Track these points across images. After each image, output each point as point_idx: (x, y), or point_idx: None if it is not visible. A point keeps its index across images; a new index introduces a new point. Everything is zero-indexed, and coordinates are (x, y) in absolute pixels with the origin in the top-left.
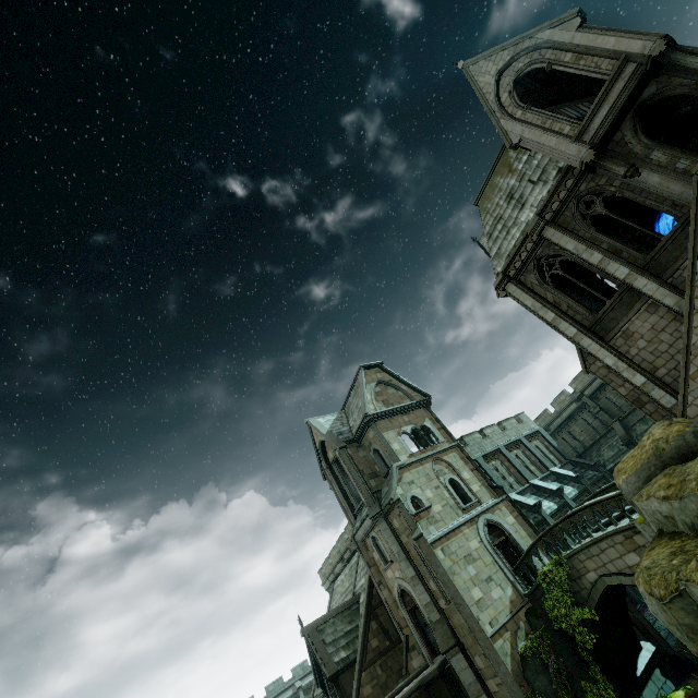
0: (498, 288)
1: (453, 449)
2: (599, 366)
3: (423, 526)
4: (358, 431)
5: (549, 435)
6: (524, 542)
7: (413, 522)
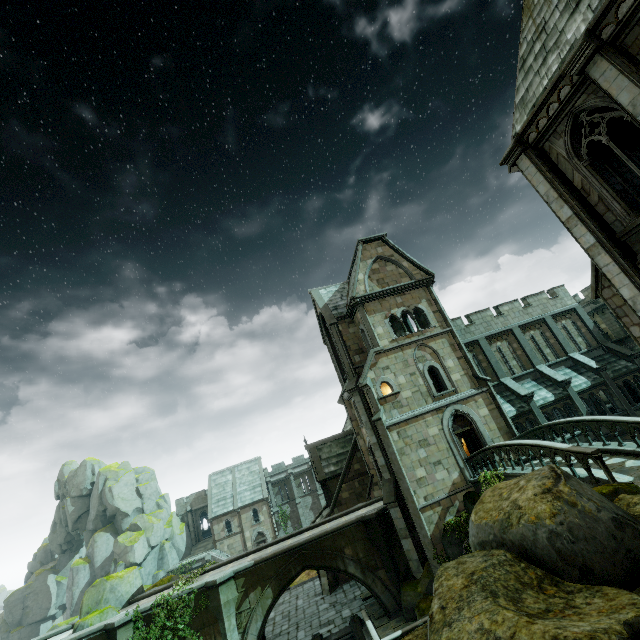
0: (506, 162)
1: (443, 335)
2: (614, 293)
3: (386, 409)
4: (348, 310)
5: (586, 314)
6: (490, 434)
7: (377, 406)
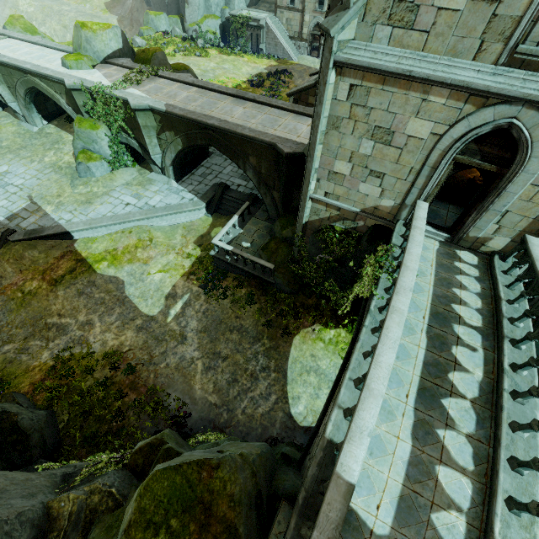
0: None
1: None
2: None
3: (370, 13)
4: None
5: None
6: (514, 204)
7: None
